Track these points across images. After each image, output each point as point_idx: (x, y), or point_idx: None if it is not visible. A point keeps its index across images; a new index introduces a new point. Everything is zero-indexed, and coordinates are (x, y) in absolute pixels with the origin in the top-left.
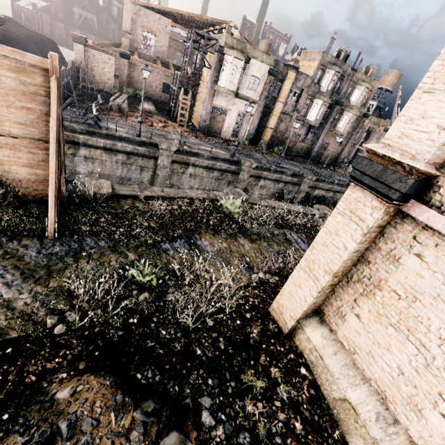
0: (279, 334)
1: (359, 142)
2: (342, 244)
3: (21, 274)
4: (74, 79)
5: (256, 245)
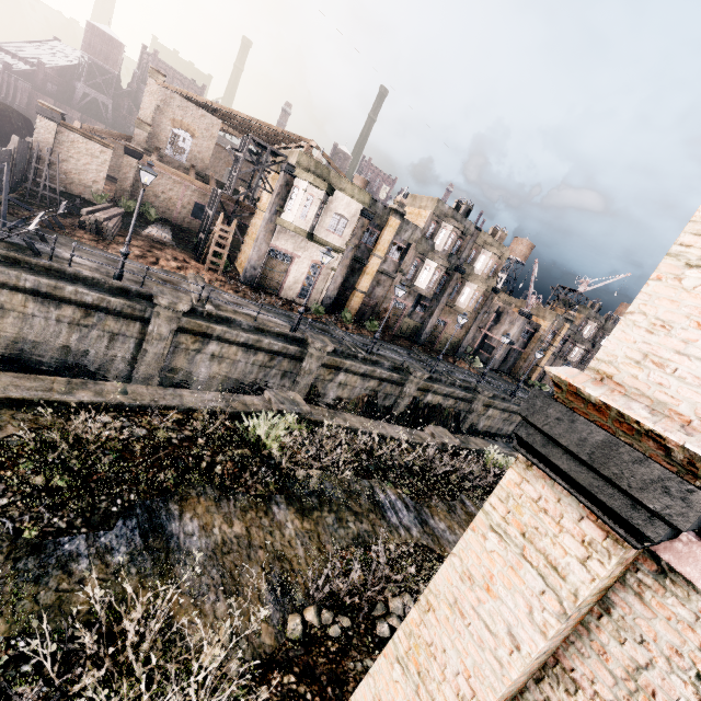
0: None
1: (487, 326)
2: (504, 625)
3: None
4: (22, 169)
5: (311, 522)
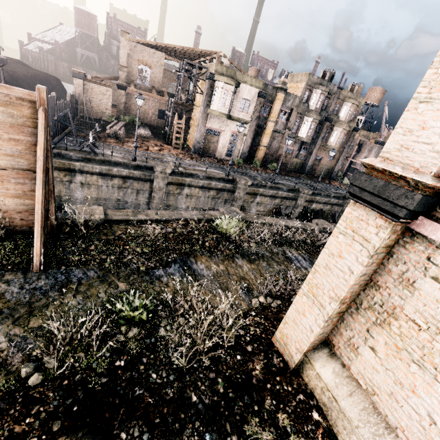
0: (285, 369)
1: (352, 155)
2: (347, 267)
3: None
4: (73, 110)
5: (255, 265)
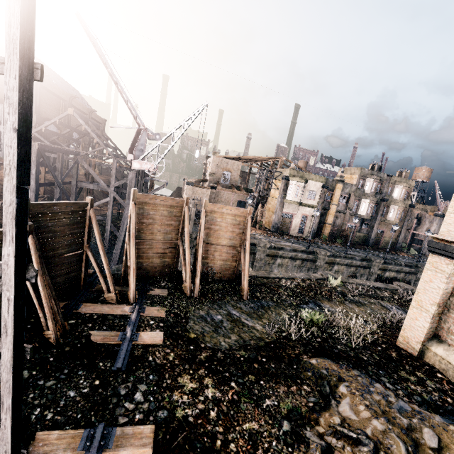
0: (411, 356)
1: (412, 227)
2: (436, 286)
3: (247, 315)
4: None
5: (362, 308)
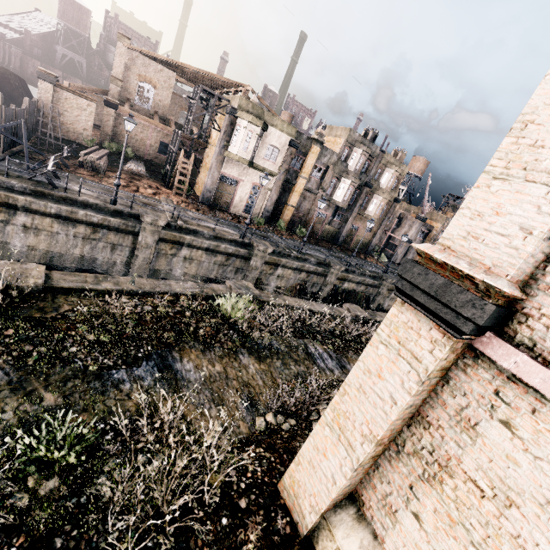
0: (292, 537)
1: (391, 229)
2: (388, 393)
3: None
4: (32, 123)
5: (265, 365)
